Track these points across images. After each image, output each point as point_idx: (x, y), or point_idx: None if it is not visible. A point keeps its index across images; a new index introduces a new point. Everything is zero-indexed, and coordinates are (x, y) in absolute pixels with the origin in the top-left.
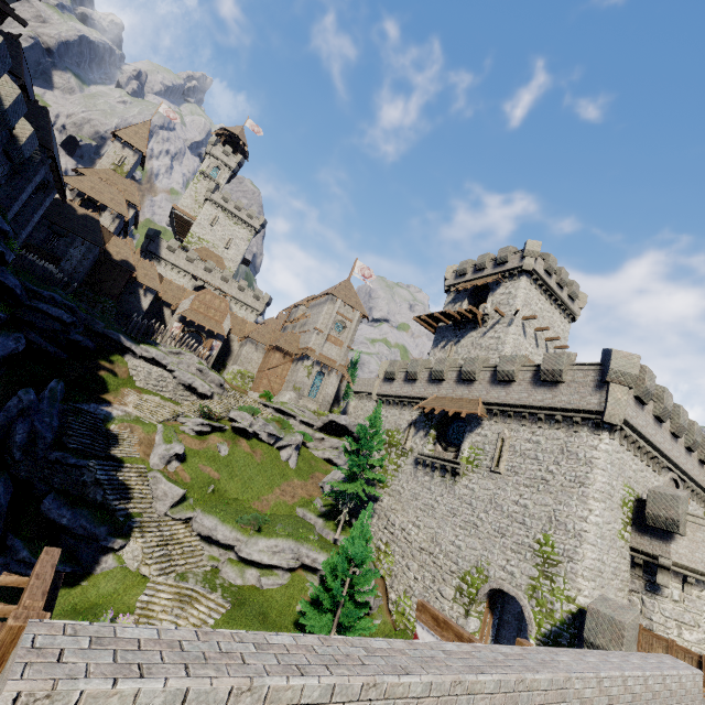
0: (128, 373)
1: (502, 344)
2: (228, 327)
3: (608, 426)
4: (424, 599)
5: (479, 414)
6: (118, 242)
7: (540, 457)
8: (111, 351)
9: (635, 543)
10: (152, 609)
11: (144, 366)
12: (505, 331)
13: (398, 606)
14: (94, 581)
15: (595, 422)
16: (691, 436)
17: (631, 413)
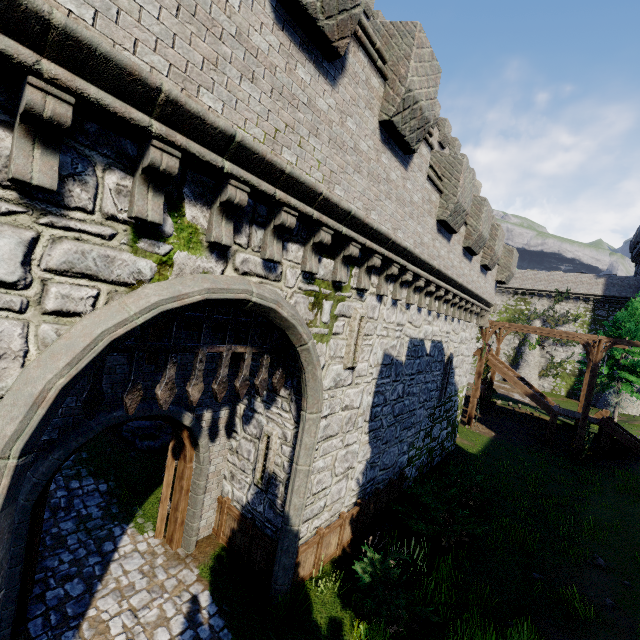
0: None
1: None
2: None
3: None
4: None
5: None
6: None
7: None
8: None
9: None
10: None
11: None
12: None
13: None
14: None
15: None
16: (453, 150)
17: None
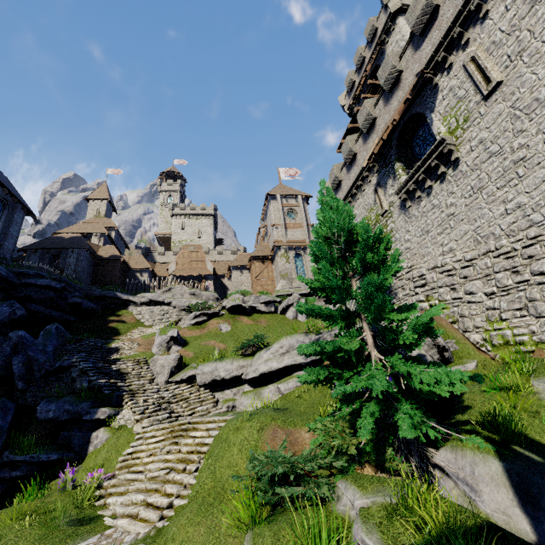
0: (135, 319)
1: None
2: (211, 267)
3: None
4: (522, 302)
5: (422, 69)
6: (105, 248)
7: None
8: (116, 308)
9: None
10: (136, 457)
11: (146, 308)
12: None
13: (490, 341)
14: (86, 461)
15: None
16: None
17: None
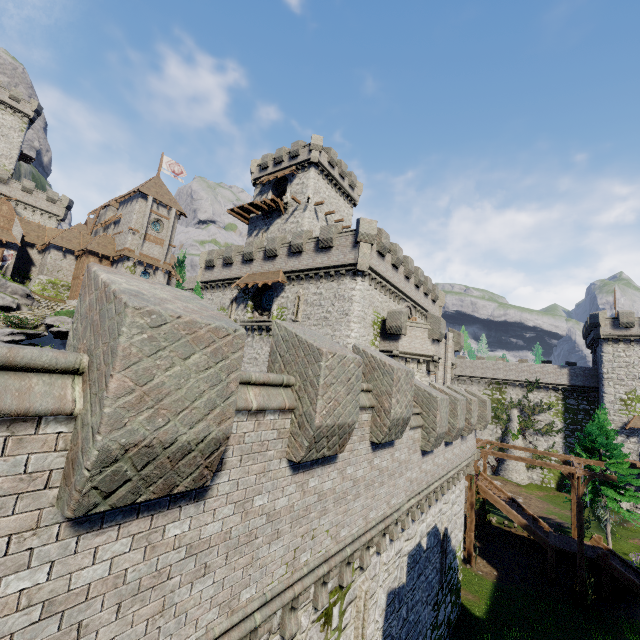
0: None
1: (301, 227)
2: (20, 234)
3: (361, 273)
4: None
5: (280, 281)
6: None
7: (323, 304)
8: None
9: (382, 347)
10: None
11: None
12: (301, 216)
13: None
14: None
15: (353, 272)
16: (417, 277)
17: (375, 263)
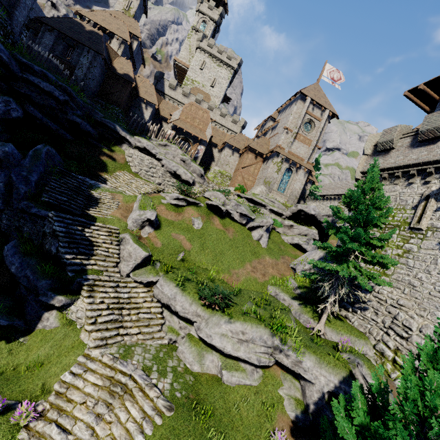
0: (125, 160)
1: None
2: (209, 134)
3: None
4: None
5: None
6: (122, 61)
7: None
8: (111, 140)
9: None
10: (69, 398)
11: (138, 154)
12: None
13: None
14: (32, 339)
15: None
16: None
17: None
